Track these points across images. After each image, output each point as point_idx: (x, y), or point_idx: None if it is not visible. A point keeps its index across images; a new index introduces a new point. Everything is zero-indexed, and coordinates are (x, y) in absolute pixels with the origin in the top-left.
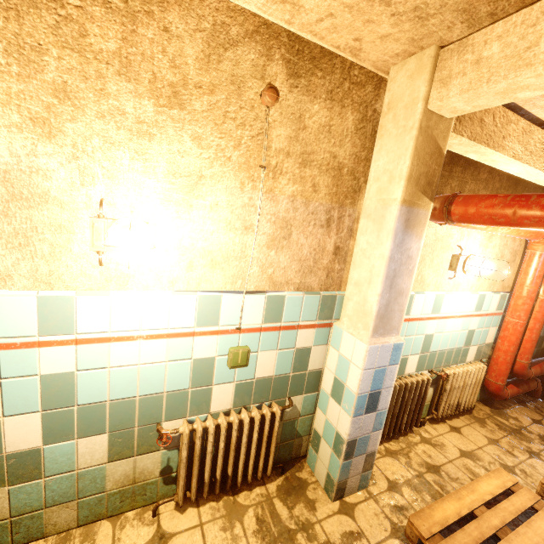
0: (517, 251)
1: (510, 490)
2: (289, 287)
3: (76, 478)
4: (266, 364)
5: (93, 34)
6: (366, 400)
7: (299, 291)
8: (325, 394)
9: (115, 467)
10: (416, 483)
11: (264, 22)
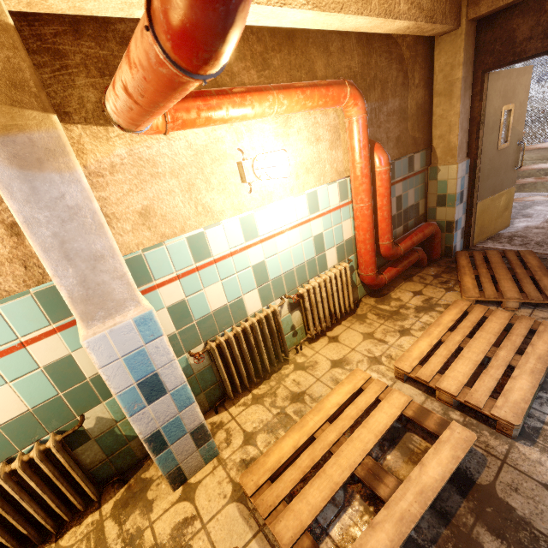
0: (337, 125)
1: (361, 389)
2: None
3: None
4: (3, 405)
5: None
6: (139, 392)
7: None
8: None
9: None
10: (275, 422)
11: None
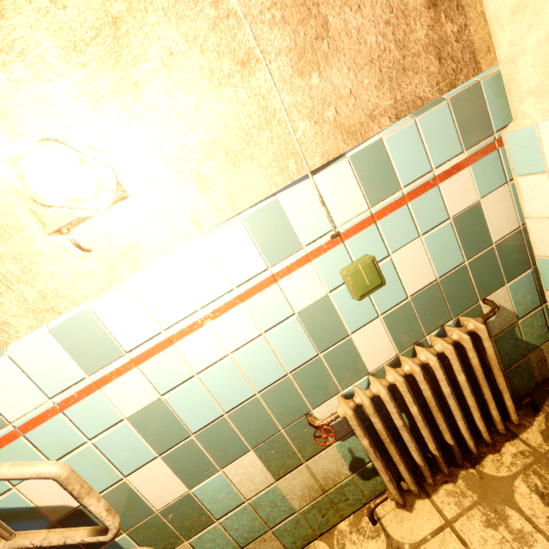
0: None
1: None
2: (380, 123)
3: (252, 510)
4: (414, 267)
5: None
6: None
7: (401, 118)
8: None
9: (288, 482)
10: None
11: None
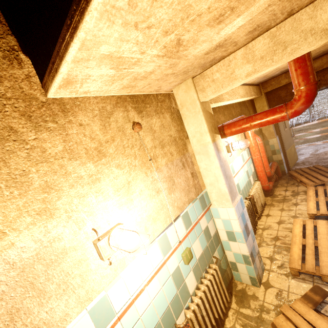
0: None
1: (303, 225)
2: (186, 205)
3: None
4: (197, 249)
5: (48, 148)
6: (245, 231)
7: (190, 203)
8: (225, 242)
9: None
10: (276, 250)
11: (118, 97)
